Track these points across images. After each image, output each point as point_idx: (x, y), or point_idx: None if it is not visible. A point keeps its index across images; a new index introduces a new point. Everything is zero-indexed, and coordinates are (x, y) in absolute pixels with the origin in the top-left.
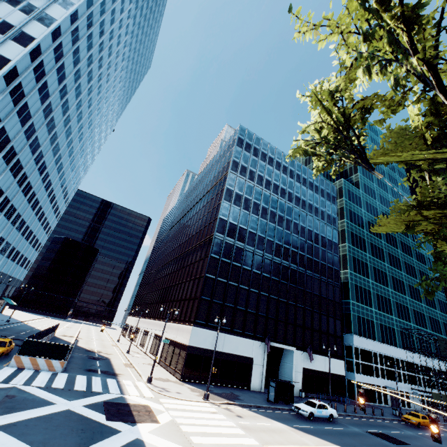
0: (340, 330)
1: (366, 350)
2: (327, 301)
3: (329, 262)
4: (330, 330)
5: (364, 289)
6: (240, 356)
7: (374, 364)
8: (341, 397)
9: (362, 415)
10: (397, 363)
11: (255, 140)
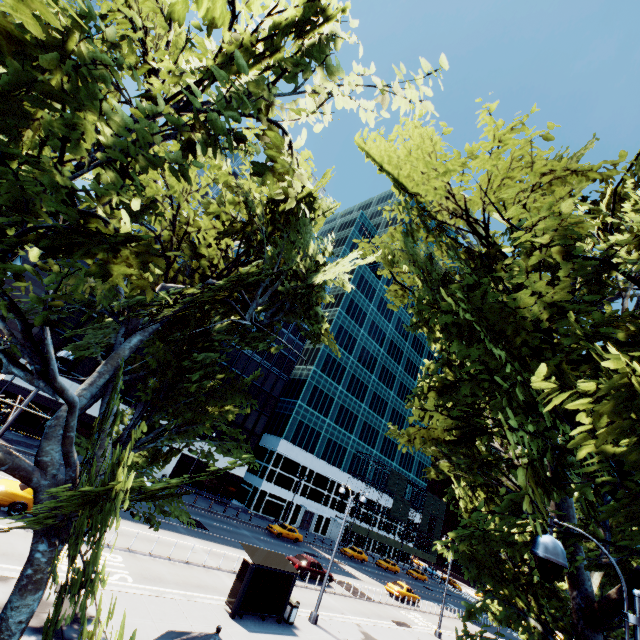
0: (263, 427)
1: (293, 461)
2: (260, 391)
3: (285, 349)
4: (247, 424)
5: (326, 394)
6: (87, 414)
7: (297, 478)
8: (223, 498)
9: (214, 511)
10: (332, 486)
11: (240, 164)
